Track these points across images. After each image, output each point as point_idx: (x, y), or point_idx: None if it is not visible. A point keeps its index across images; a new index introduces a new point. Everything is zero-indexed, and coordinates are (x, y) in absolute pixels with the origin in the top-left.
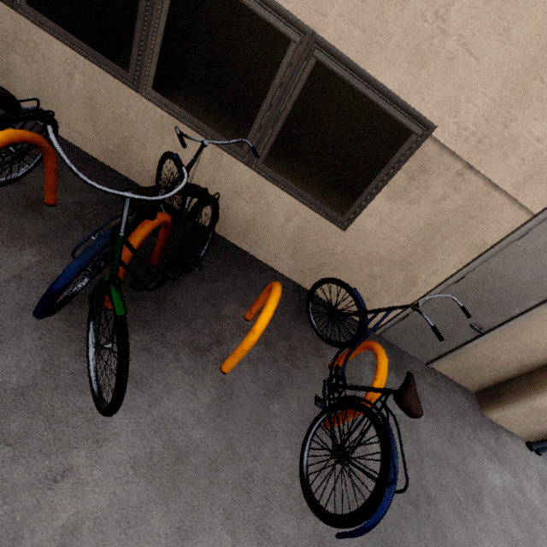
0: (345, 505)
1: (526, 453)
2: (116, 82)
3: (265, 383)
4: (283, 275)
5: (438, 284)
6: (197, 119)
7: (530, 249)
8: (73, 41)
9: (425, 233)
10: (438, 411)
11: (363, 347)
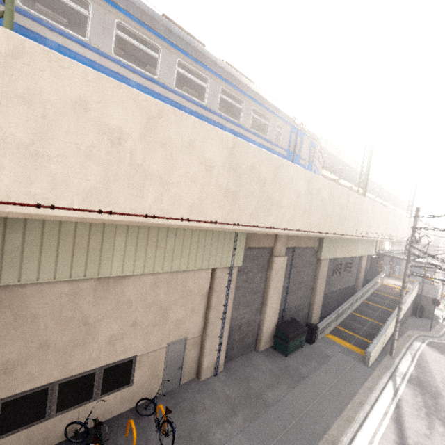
0: (176, 443)
1: (214, 379)
2: (40, 424)
3: (144, 443)
4: (124, 412)
5: (163, 370)
6: (75, 405)
7: (172, 350)
8: (20, 429)
9: (151, 367)
10: (188, 396)
11: (157, 408)
